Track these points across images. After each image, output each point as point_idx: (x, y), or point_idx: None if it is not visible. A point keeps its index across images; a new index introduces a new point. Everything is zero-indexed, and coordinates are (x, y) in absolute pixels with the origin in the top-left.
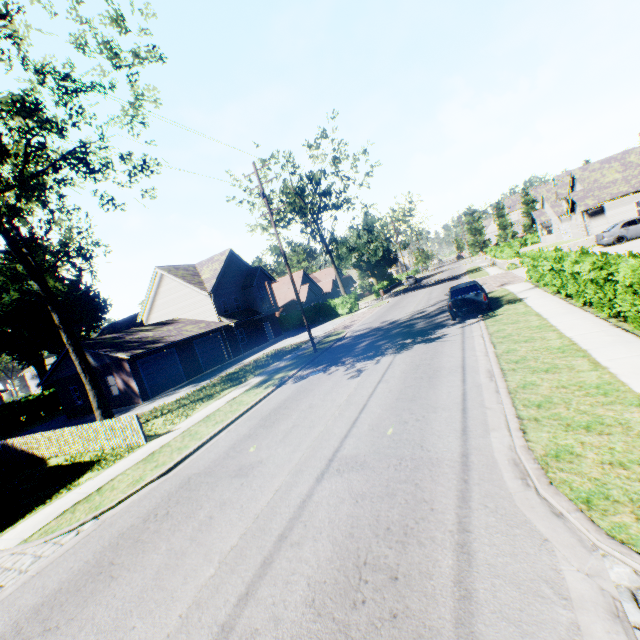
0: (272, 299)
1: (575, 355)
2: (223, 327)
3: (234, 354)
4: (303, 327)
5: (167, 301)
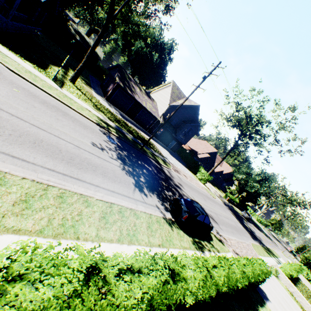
0: (187, 138)
1: (48, 228)
2: (158, 120)
3: (149, 131)
4: (183, 161)
5: (161, 94)
